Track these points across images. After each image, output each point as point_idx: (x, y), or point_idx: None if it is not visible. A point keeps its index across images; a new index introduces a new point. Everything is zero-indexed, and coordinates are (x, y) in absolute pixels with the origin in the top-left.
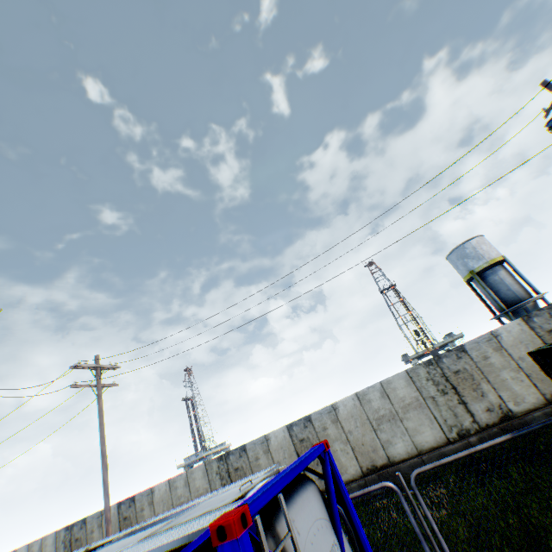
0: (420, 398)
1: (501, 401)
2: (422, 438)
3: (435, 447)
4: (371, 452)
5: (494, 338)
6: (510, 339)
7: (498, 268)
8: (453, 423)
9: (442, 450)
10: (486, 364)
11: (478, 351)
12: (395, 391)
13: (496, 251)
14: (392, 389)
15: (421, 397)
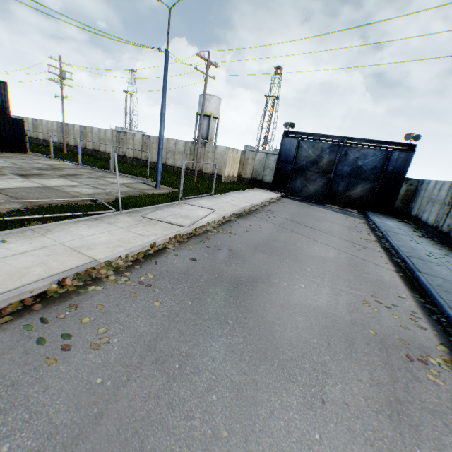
0: (58, 130)
1: (69, 141)
2: (55, 139)
3: (57, 143)
4: (46, 136)
5: (74, 126)
6: (76, 129)
7: (206, 118)
8: (61, 140)
9: (57, 144)
10: (71, 131)
11: (71, 127)
12: (54, 125)
13: (212, 110)
14: (54, 125)
15: (58, 130)
